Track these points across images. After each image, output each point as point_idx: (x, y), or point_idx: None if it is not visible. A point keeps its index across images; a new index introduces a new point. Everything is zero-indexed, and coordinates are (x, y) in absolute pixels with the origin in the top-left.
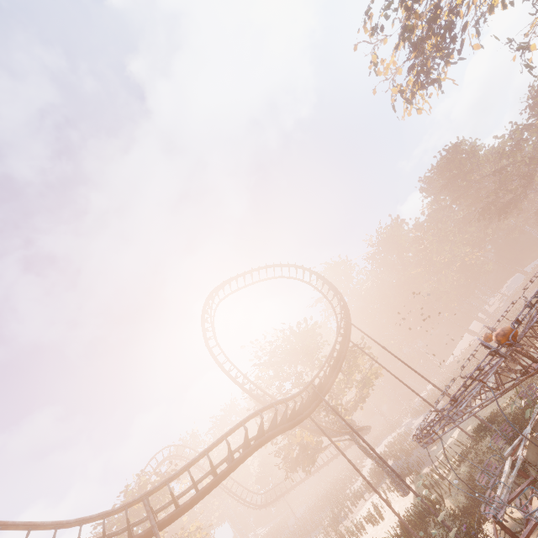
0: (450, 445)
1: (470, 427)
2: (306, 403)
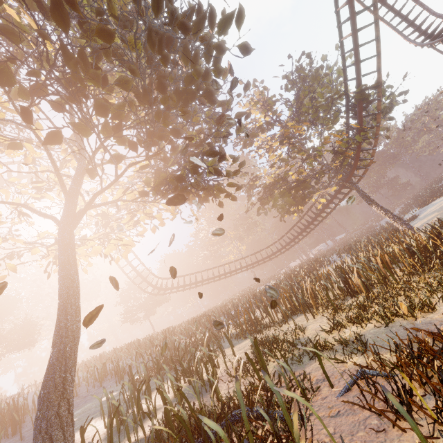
0: (438, 215)
1: None
2: None
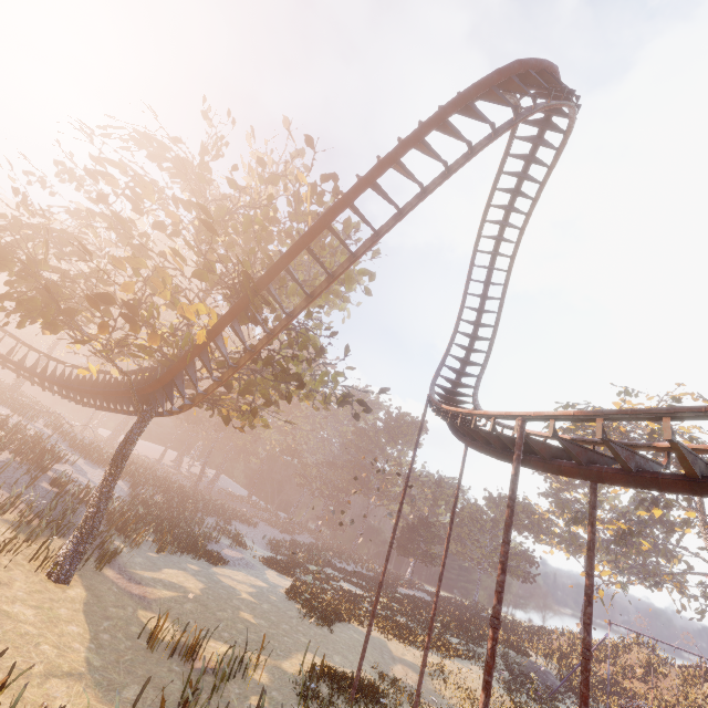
0: (184, 593)
1: (253, 619)
2: (603, 456)
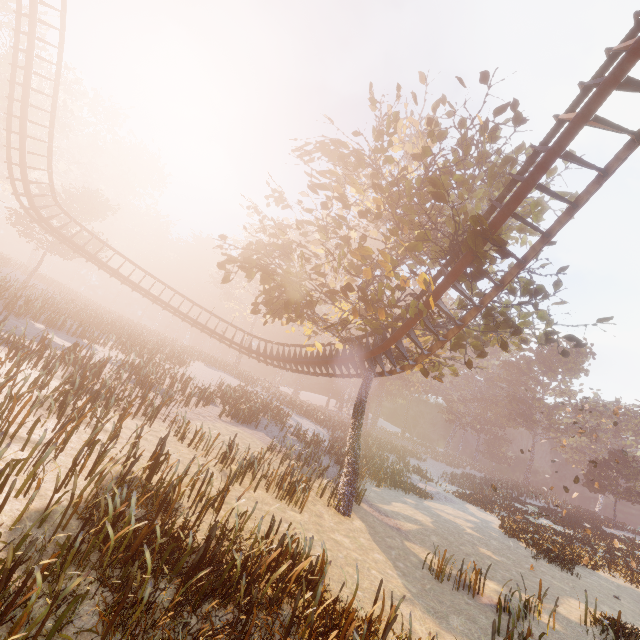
0: (422, 526)
1: (494, 556)
2: None
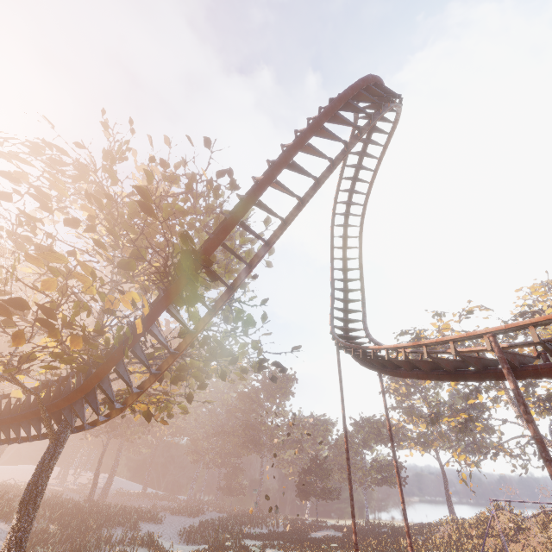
0: None
1: None
2: None
